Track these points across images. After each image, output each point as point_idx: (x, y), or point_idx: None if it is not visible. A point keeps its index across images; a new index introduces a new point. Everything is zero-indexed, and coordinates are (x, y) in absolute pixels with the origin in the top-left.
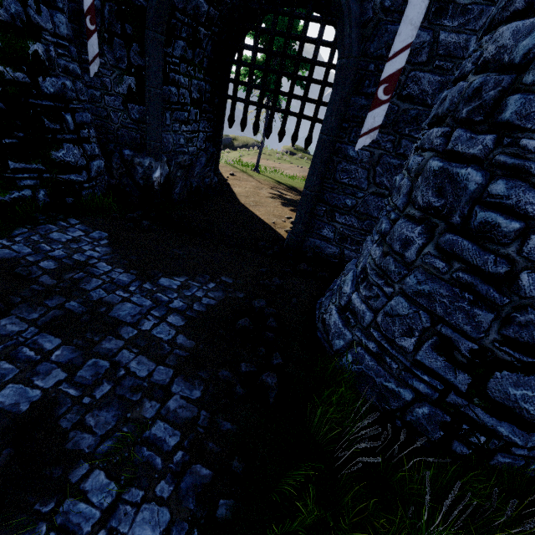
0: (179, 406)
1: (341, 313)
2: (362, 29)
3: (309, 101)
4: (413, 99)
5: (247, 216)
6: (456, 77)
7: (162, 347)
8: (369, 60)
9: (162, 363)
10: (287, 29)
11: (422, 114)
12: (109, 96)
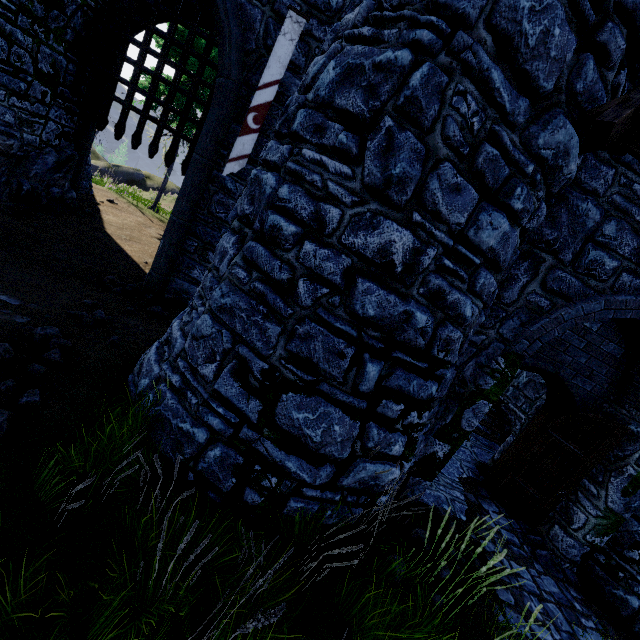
0: None
1: (161, 348)
2: (245, 57)
3: None
4: None
5: (106, 246)
6: None
7: None
8: (251, 91)
9: None
10: (187, 42)
11: None
12: None
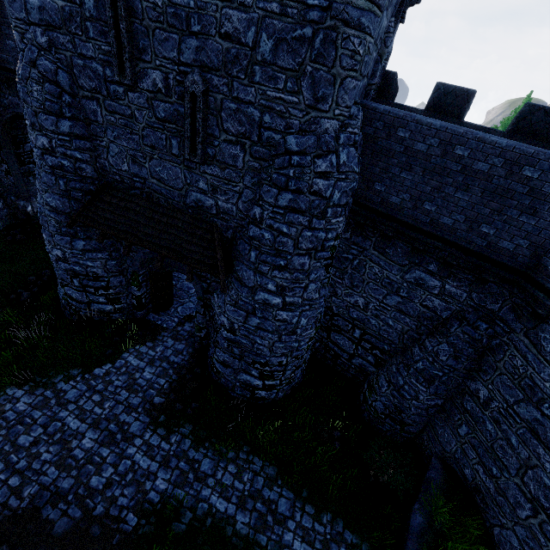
0: None
1: None
2: None
3: None
4: None
5: None
6: None
7: None
8: None
9: None
10: None
11: None
12: None
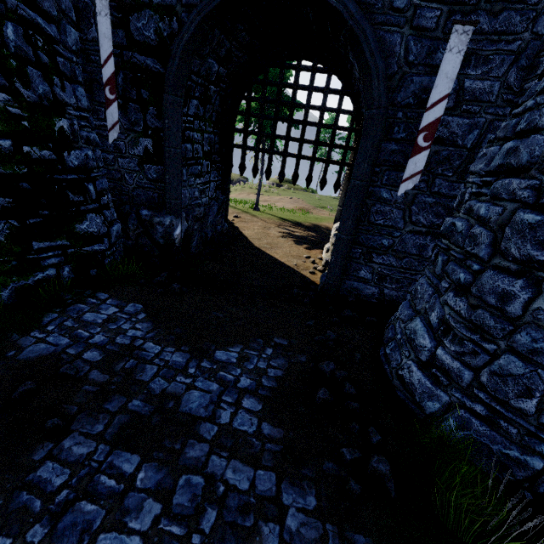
0: (300, 524)
1: (423, 369)
2: (388, 82)
3: (321, 145)
4: (443, 141)
5: (267, 260)
6: (523, 129)
7: (251, 443)
8: (397, 109)
9: (259, 465)
10: (295, 81)
11: (454, 154)
12: (124, 158)
